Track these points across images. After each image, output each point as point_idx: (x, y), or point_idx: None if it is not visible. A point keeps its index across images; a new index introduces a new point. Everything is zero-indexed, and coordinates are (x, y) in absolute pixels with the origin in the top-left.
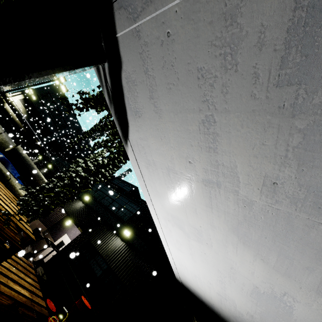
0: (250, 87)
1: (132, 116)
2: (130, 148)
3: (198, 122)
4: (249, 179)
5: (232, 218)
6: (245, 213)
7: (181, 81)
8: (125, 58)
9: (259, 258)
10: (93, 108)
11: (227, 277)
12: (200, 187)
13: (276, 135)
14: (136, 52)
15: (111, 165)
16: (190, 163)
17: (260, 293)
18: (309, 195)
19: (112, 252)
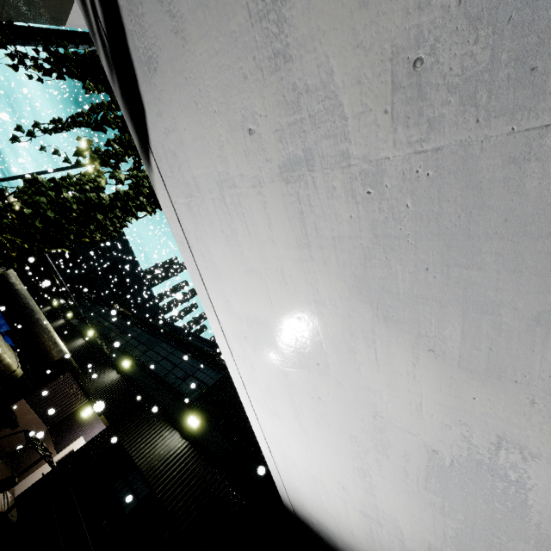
0: None
1: (146, 80)
2: (156, 171)
3: None
4: (362, 93)
5: (351, 249)
6: (373, 213)
7: None
8: None
9: (425, 350)
10: (75, 78)
11: (371, 450)
12: (279, 195)
13: None
14: None
15: (120, 211)
16: (251, 136)
17: (445, 467)
18: (500, 42)
19: (162, 461)
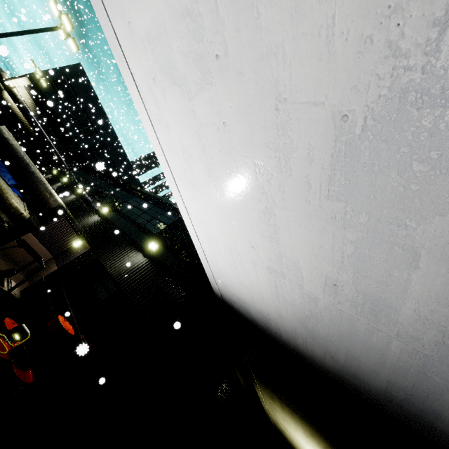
0: None
1: None
2: None
3: None
4: None
5: None
6: None
7: None
8: None
9: None
10: None
11: (275, 173)
12: None
13: None
14: None
15: None
16: None
17: (355, 139)
18: None
19: (127, 270)
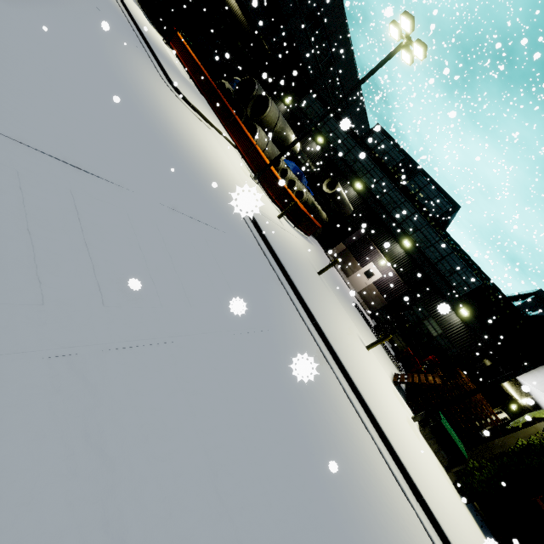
0: None
1: None
2: None
3: None
4: None
5: None
6: None
7: None
8: None
9: None
10: None
11: None
12: None
13: None
14: None
15: None
16: None
17: None
18: None
19: (447, 323)
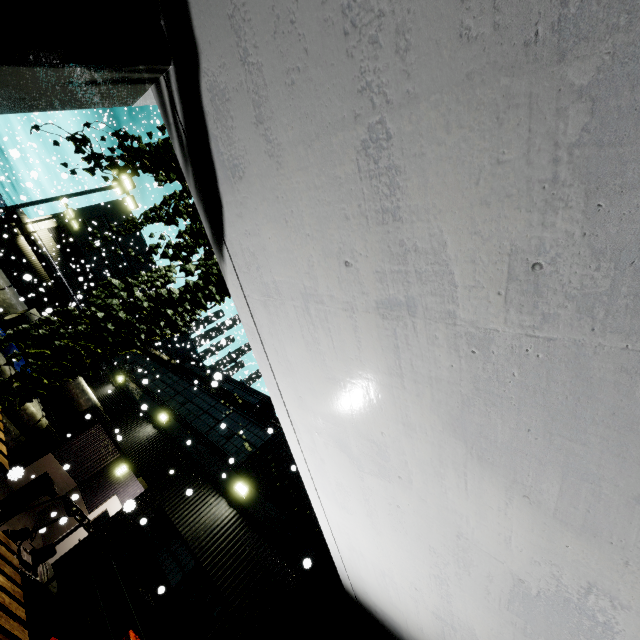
0: (457, 14)
1: (227, 183)
2: (229, 263)
3: (356, 150)
4: (476, 271)
5: (448, 392)
6: (476, 370)
7: (313, 56)
8: (204, 41)
9: (520, 495)
10: (148, 172)
11: (452, 563)
12: (373, 325)
13: (526, 125)
14: (222, 17)
15: (190, 303)
16: (347, 267)
17: (531, 595)
18: (621, 277)
19: (208, 531)
